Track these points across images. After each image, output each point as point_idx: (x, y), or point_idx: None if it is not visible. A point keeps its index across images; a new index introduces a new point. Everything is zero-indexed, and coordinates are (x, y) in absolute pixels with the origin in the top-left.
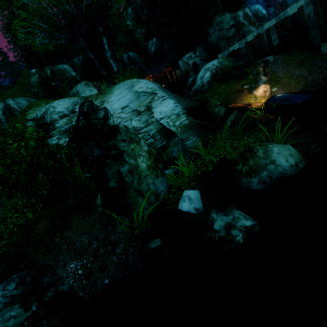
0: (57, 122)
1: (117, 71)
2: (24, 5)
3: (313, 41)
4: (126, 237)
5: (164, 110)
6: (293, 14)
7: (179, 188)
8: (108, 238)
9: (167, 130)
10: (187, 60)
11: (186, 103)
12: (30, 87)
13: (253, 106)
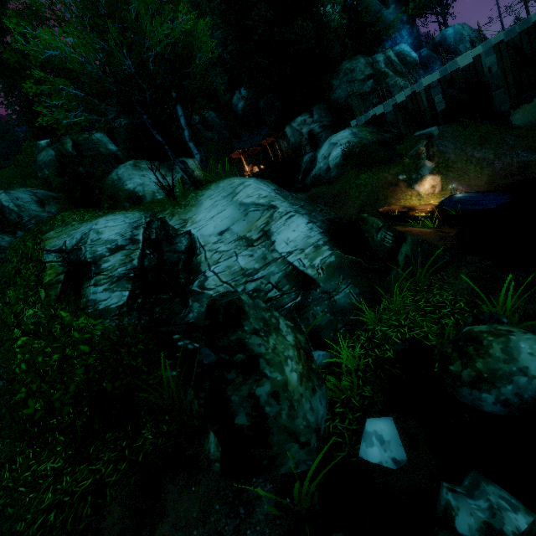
0: (105, 260)
1: (201, 160)
2: (46, 57)
3: (498, 107)
4: (276, 533)
5: (292, 238)
6: (466, 65)
7: (348, 405)
8: (241, 535)
9: (301, 274)
10: (299, 126)
11: (320, 217)
12: (37, 170)
13: (418, 210)
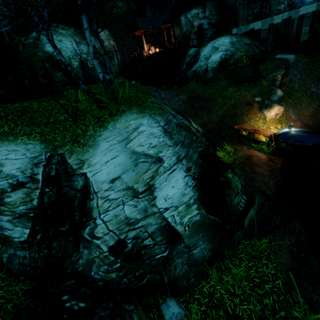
0: (7, 195)
1: (104, 79)
2: None
3: None
4: None
5: (170, 195)
6: None
7: None
8: None
9: (172, 229)
10: (193, 18)
11: (195, 156)
12: None
13: (261, 132)
